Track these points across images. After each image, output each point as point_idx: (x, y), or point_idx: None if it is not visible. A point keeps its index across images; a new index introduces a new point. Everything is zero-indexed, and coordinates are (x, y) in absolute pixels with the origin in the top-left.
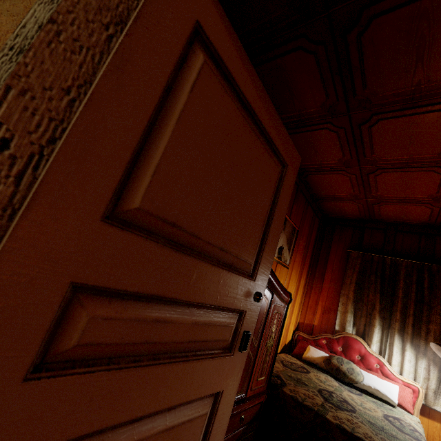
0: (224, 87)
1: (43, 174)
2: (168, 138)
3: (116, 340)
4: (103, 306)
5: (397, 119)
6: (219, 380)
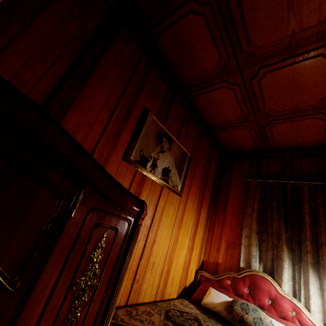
0: None
1: None
2: None
3: None
4: None
5: None
6: None
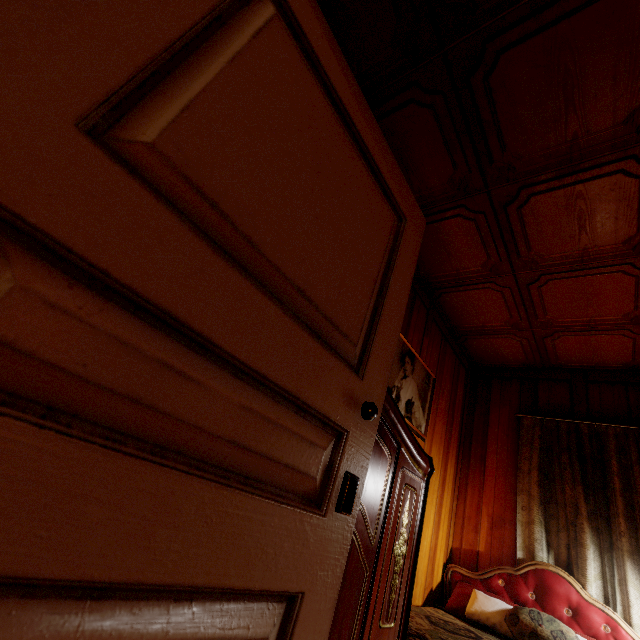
0: (304, 61)
1: None
2: (214, 75)
3: (69, 364)
4: (53, 283)
5: (556, 192)
6: (295, 563)
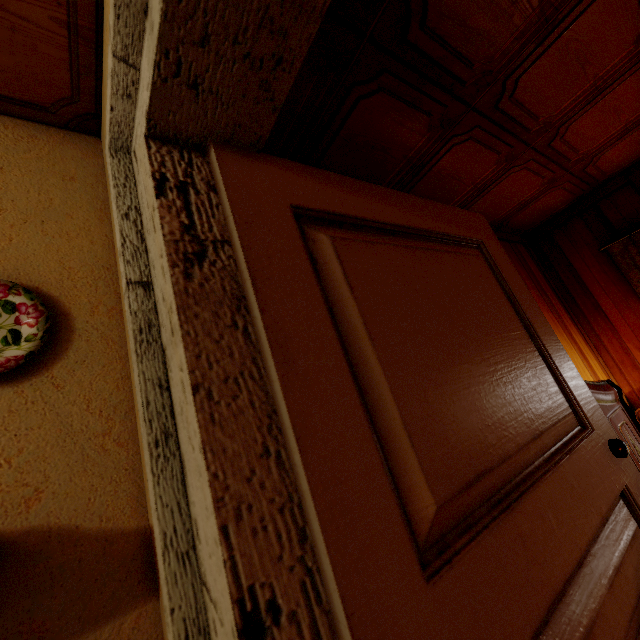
0: (366, 240)
1: (341, 606)
2: (383, 376)
3: None
4: None
5: (542, 57)
6: None
